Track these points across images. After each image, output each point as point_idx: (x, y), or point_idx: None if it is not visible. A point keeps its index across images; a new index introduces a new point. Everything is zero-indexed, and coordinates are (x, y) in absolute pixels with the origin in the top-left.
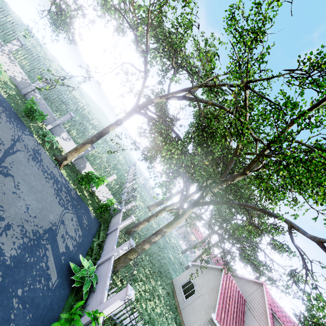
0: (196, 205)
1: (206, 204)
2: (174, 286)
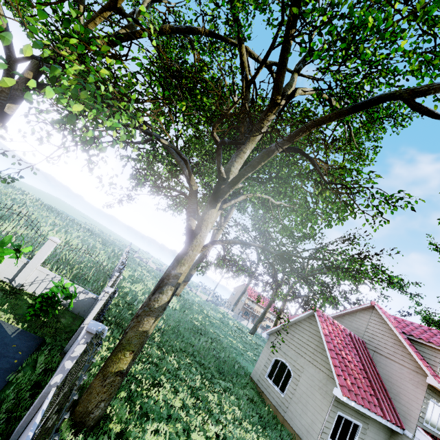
0: (218, 198)
1: (233, 182)
2: (257, 382)
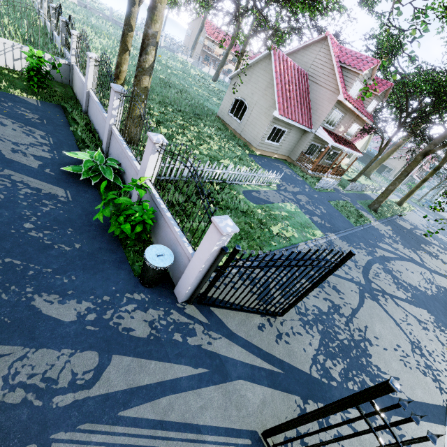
0: None
1: None
2: (222, 118)
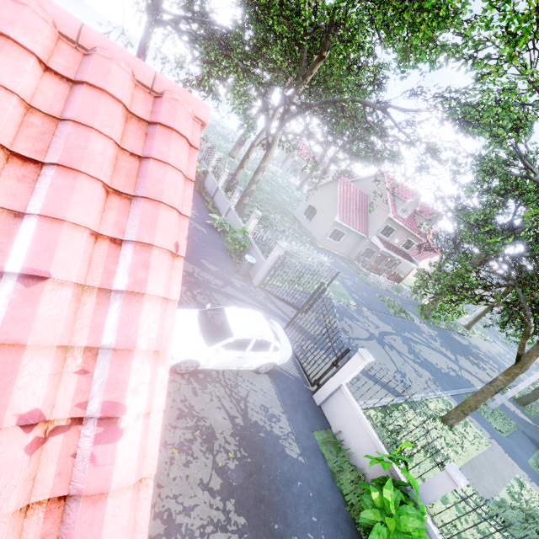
0: (283, 124)
1: (292, 118)
2: (297, 217)
